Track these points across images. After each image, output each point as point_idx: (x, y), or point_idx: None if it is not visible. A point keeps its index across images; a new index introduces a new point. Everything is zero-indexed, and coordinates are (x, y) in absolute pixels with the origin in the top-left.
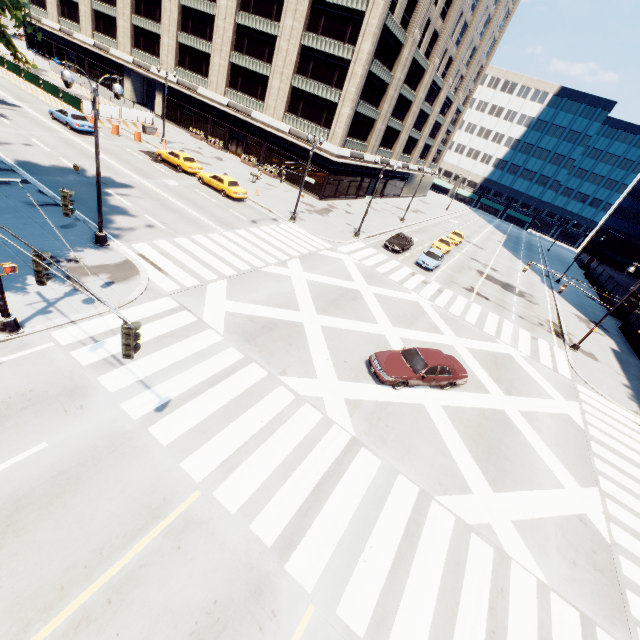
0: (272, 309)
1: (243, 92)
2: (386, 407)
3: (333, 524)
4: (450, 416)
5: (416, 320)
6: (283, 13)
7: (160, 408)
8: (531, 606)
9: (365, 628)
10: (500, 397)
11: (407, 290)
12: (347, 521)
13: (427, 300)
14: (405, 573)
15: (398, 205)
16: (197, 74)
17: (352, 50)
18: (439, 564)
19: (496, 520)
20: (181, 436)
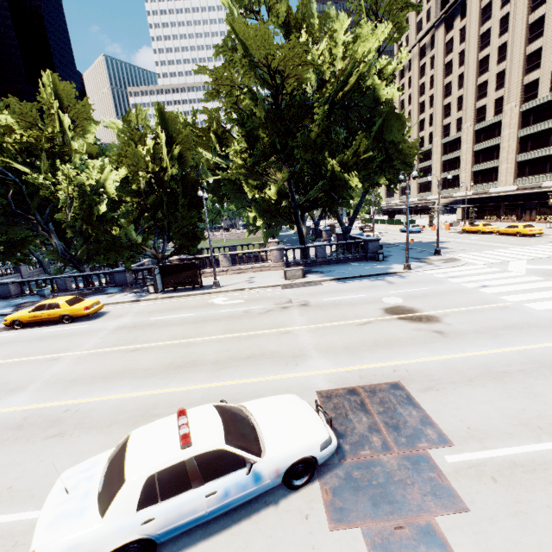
0: None
1: (530, 175)
2: None
3: None
4: None
5: None
6: None
7: (482, 286)
8: None
9: None
10: None
11: None
12: None
13: None
14: None
15: None
16: (488, 183)
17: None
18: None
19: None
20: (497, 292)
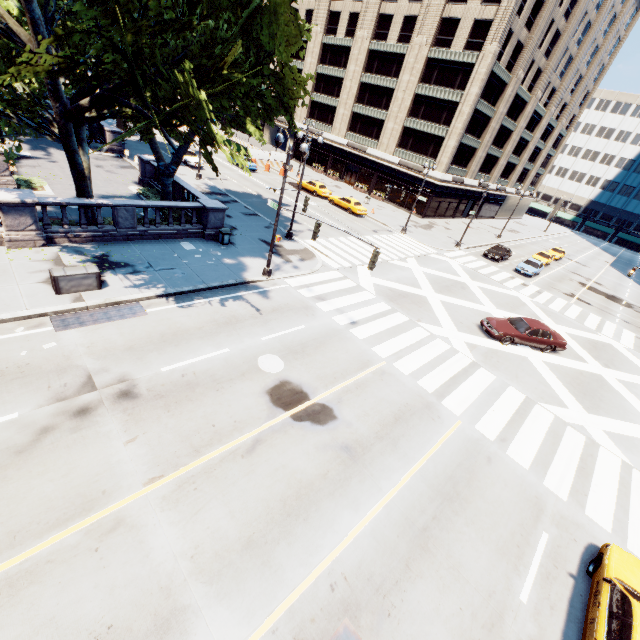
0: (402, 286)
1: (360, 134)
2: (496, 352)
3: (467, 395)
4: (550, 368)
5: (517, 308)
6: (401, 71)
7: (352, 323)
8: (615, 468)
9: (493, 438)
10: (598, 367)
11: (507, 288)
12: (475, 396)
13: (527, 297)
14: (518, 427)
15: (493, 225)
16: (323, 123)
17: (461, 94)
18: (542, 431)
19: (589, 426)
20: (367, 337)
